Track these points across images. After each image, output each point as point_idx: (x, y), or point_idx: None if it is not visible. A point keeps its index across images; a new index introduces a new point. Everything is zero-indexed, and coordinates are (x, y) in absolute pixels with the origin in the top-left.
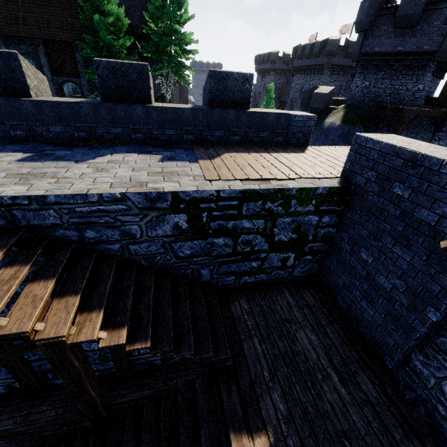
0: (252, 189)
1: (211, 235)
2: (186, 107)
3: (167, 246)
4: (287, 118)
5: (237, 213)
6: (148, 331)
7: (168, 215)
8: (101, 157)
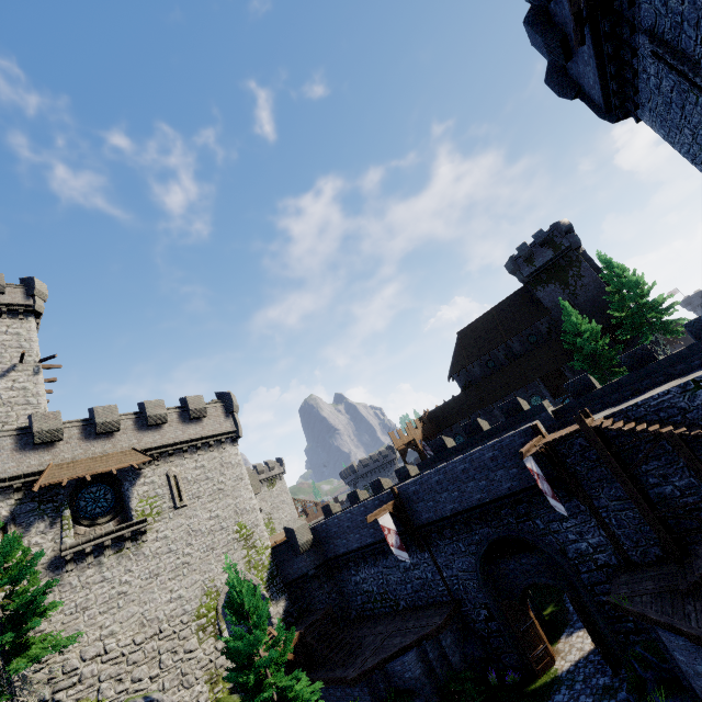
0: None
1: None
2: (681, 349)
3: None
4: None
5: None
6: None
7: (696, 391)
8: (646, 393)
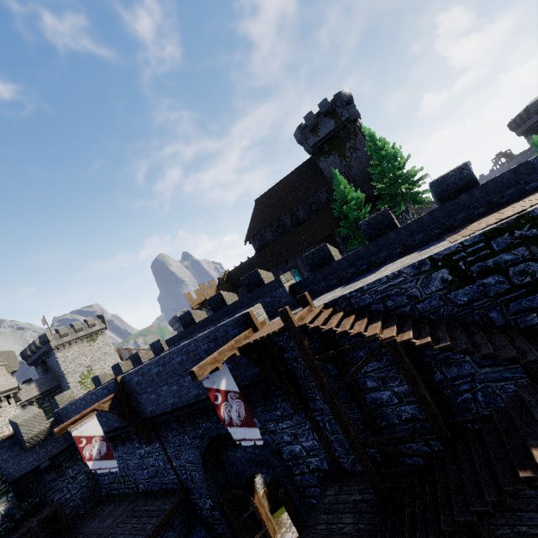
0: (490, 229)
1: (477, 278)
2: (423, 215)
3: (444, 298)
4: (526, 166)
5: (490, 251)
6: (446, 339)
7: (433, 274)
8: (380, 269)
